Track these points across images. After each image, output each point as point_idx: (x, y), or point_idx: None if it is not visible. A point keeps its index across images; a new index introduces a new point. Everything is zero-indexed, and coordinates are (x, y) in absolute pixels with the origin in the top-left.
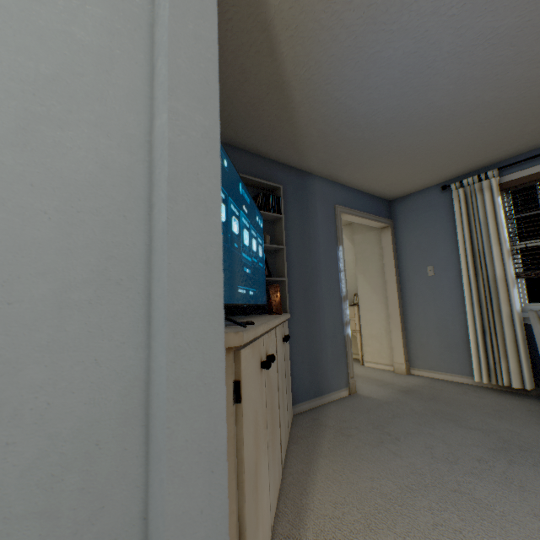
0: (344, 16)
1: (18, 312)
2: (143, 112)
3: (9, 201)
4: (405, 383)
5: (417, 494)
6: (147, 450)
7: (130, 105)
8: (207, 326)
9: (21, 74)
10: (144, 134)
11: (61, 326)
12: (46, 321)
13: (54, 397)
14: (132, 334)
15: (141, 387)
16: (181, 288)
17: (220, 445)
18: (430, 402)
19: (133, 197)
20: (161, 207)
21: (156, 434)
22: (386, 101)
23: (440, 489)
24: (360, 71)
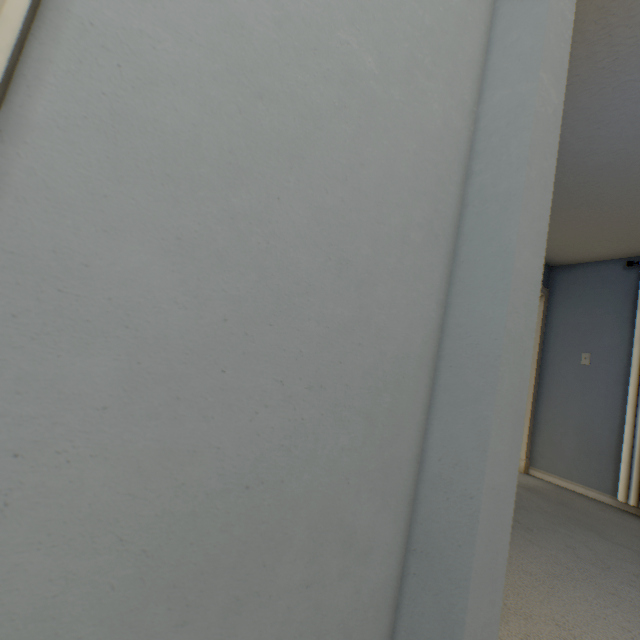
0: (616, 32)
1: (381, 233)
2: (475, 82)
3: (391, 132)
4: (524, 480)
5: (567, 584)
6: (428, 402)
7: (468, 72)
8: (530, 294)
9: (413, 20)
10: (472, 104)
11: (400, 259)
12: (394, 249)
13: (387, 320)
14: (436, 289)
15: (434, 341)
16: (522, 250)
17: (522, 408)
18: (561, 506)
19: (457, 160)
20: (504, 172)
21: (463, 381)
22: (611, 142)
23: (595, 588)
24: (600, 99)
